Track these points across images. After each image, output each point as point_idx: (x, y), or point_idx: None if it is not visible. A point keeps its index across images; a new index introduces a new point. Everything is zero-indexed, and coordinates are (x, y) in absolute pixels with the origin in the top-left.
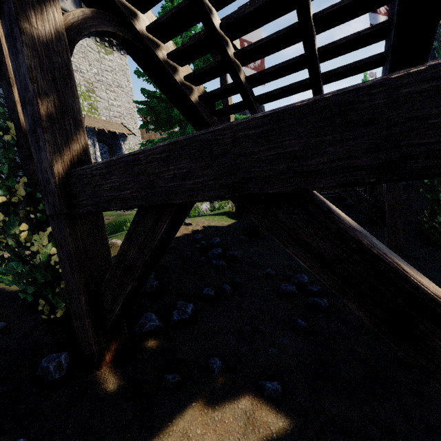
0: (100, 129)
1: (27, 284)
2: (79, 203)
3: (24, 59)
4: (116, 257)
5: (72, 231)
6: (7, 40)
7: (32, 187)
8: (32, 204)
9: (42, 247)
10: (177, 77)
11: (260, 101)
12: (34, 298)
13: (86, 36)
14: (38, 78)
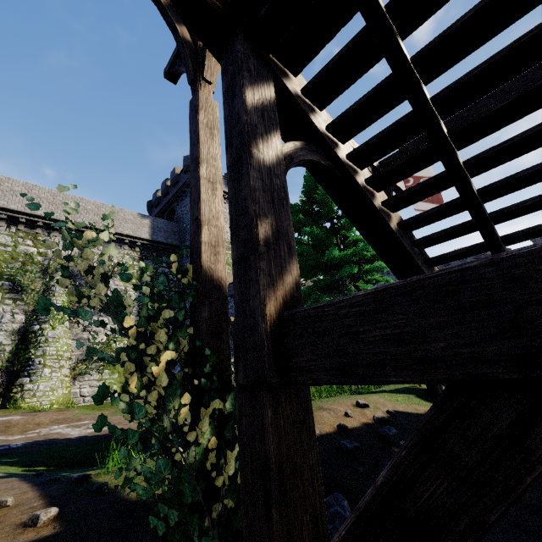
0: (231, 284)
1: (170, 504)
2: (299, 365)
3: (249, 181)
4: (377, 490)
5: (273, 416)
6: (229, 170)
7: (197, 340)
8: (192, 364)
9: (200, 435)
10: (375, 202)
11: (496, 219)
12: (165, 530)
13: (293, 166)
14: (259, 198)
